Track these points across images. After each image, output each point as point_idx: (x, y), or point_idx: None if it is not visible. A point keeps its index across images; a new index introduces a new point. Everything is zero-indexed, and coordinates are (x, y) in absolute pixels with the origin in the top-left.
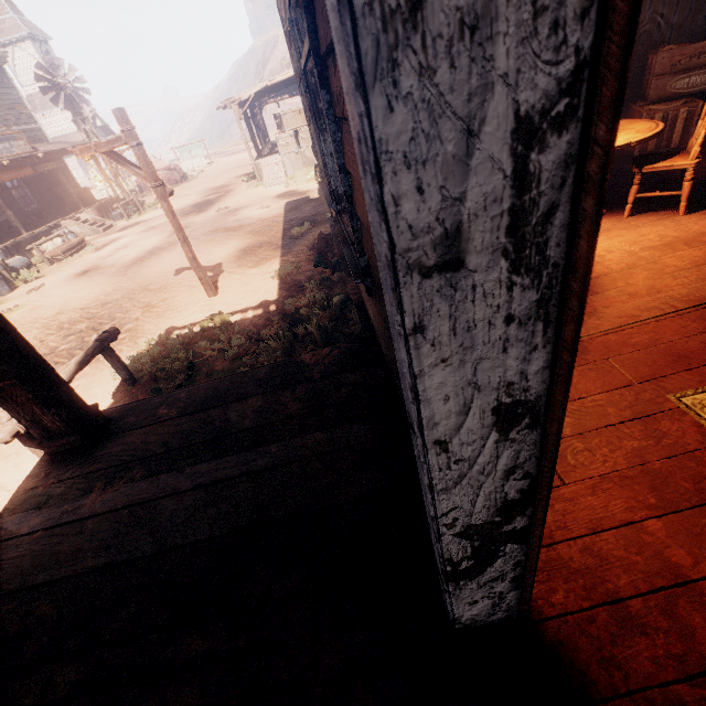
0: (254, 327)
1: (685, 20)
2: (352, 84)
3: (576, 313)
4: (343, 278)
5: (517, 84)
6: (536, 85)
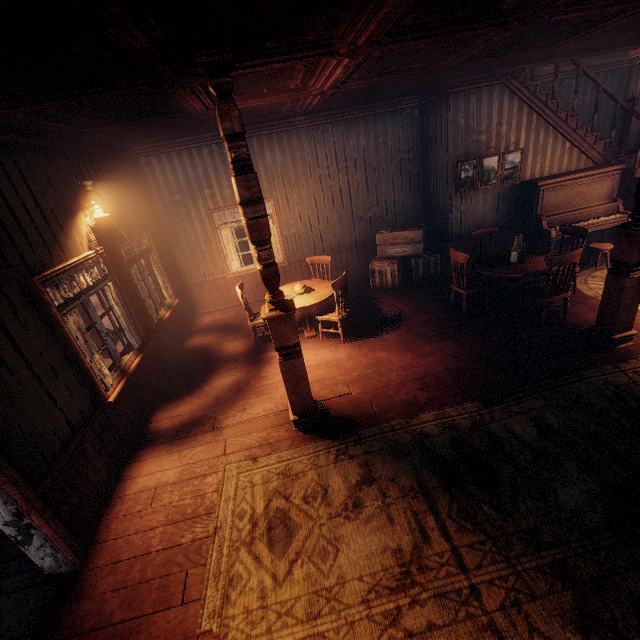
0: None
1: (402, 212)
2: None
3: None
4: None
5: None
6: None
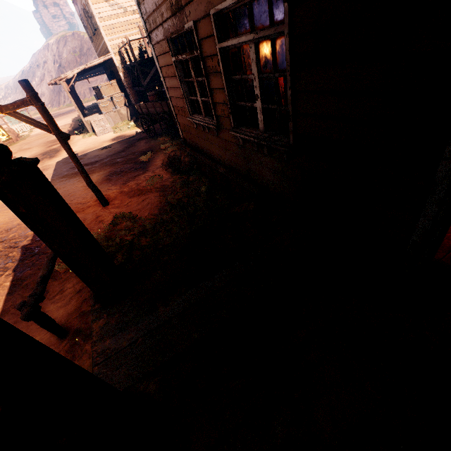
0: (153, 215)
1: None
2: None
3: None
4: (197, 178)
5: None
6: None
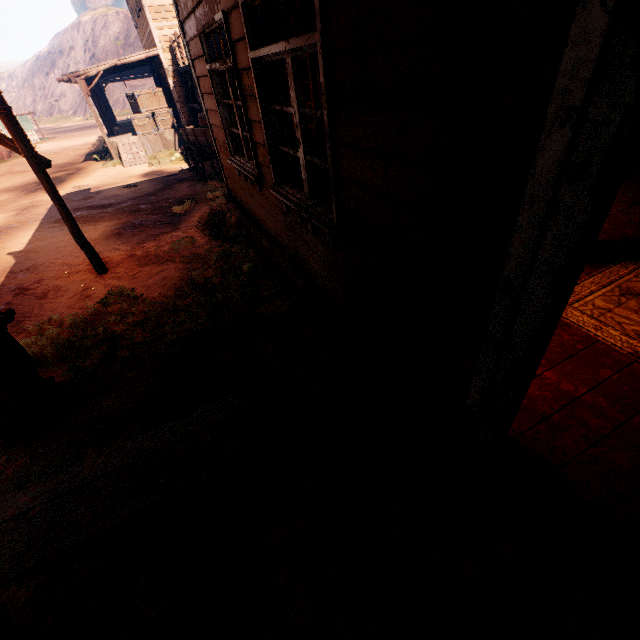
0: (165, 298)
1: None
2: (589, 82)
3: (608, 208)
4: (243, 249)
5: (632, 91)
6: (636, 92)
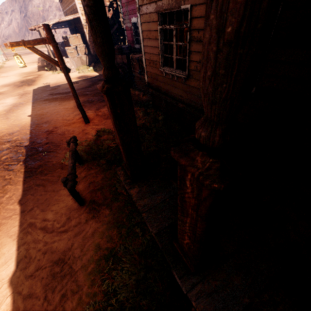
0: None
1: None
2: None
3: None
4: (152, 110)
5: None
6: None
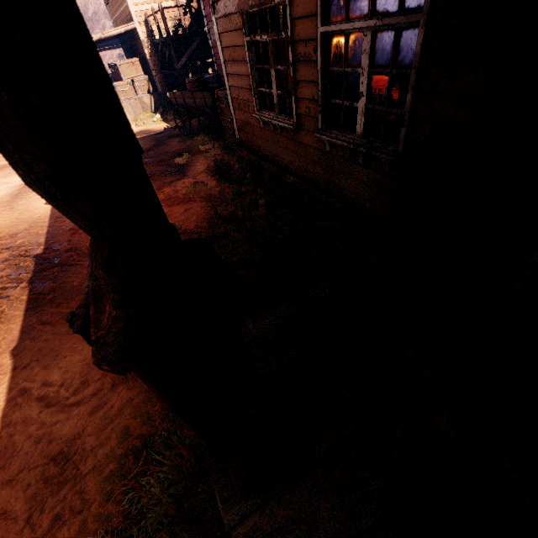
0: (201, 229)
1: None
2: None
3: None
4: (250, 189)
5: None
6: None
